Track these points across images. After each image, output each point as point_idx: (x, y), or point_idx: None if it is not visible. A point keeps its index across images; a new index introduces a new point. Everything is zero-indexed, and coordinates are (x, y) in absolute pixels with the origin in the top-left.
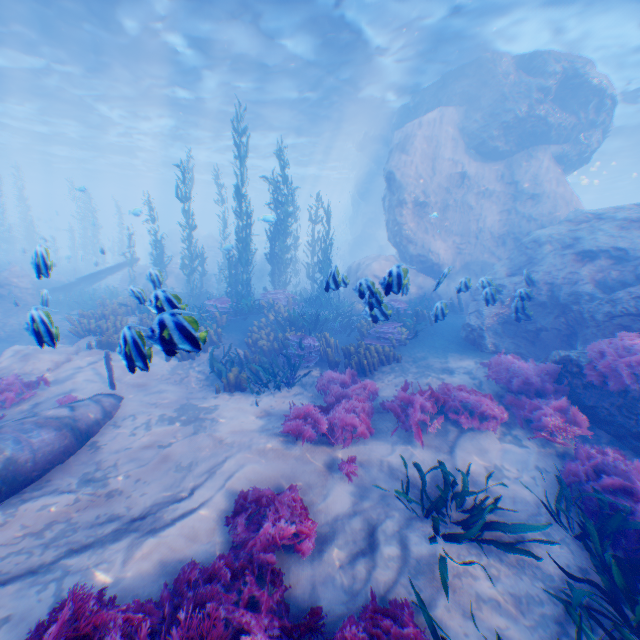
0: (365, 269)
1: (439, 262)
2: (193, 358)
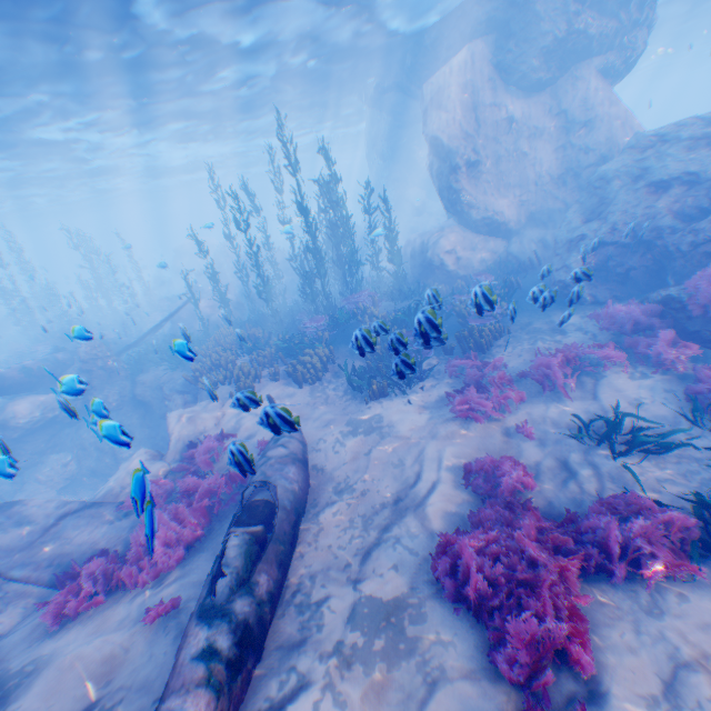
0: (432, 247)
1: (504, 221)
2: (321, 380)
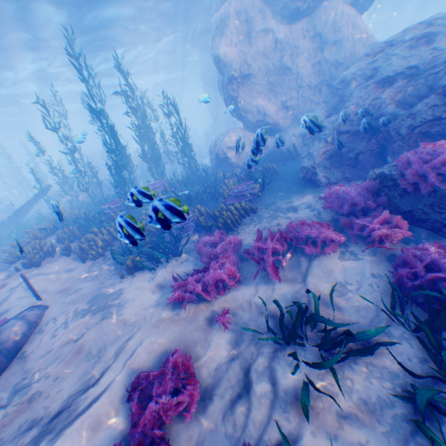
0: (219, 144)
1: (274, 121)
2: (102, 254)
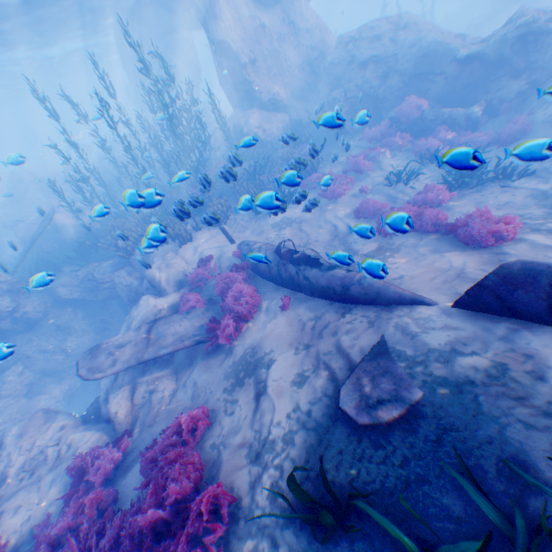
0: (245, 125)
1: (282, 100)
2: (230, 220)
